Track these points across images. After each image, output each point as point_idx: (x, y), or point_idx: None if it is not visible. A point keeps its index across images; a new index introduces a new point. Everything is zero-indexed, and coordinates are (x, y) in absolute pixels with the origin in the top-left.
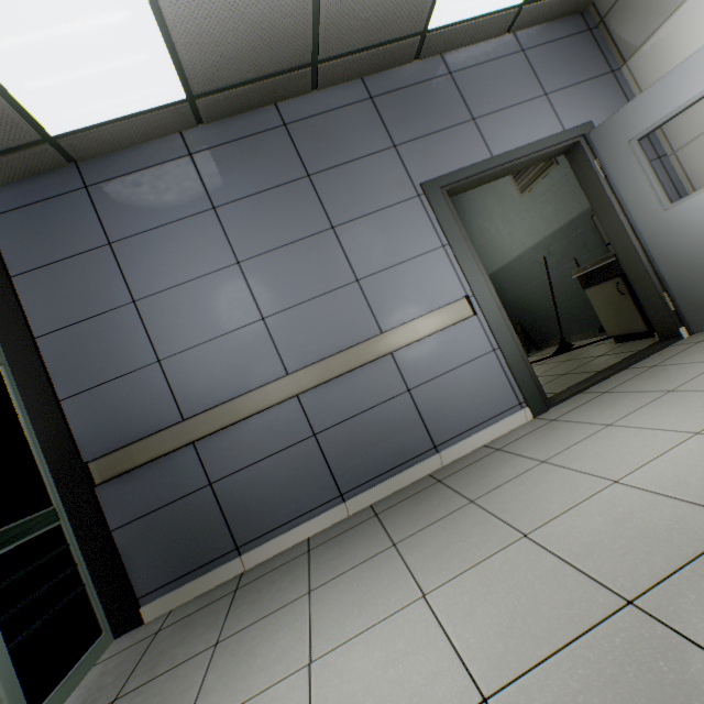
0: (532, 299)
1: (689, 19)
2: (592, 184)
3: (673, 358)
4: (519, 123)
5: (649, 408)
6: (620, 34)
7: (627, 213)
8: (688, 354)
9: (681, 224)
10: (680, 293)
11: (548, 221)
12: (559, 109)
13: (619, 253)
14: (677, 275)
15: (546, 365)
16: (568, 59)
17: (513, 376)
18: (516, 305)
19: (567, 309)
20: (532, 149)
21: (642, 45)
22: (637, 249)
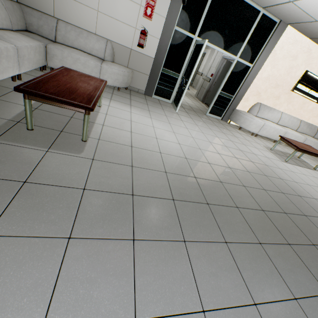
0: None
1: None
2: None
3: None
4: None
5: None
6: None
7: None
8: None
9: None
10: None
11: None
12: None
13: None
14: None
15: None
16: None
17: None
18: None
19: None
20: None
21: None
22: None
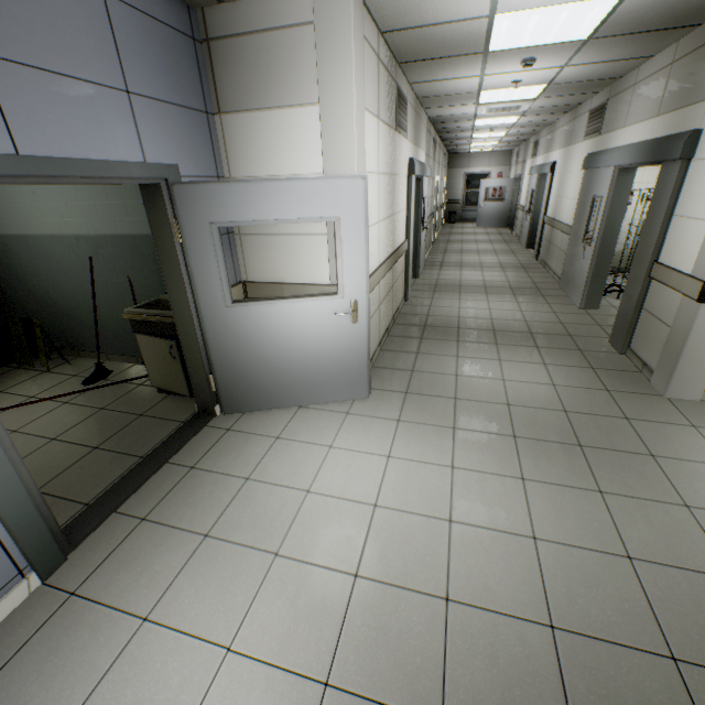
0: (67, 297)
1: (277, 128)
2: (167, 241)
3: (210, 455)
4: (81, 115)
5: (189, 576)
6: (223, 78)
7: (196, 292)
8: (221, 453)
9: (236, 324)
10: (223, 380)
11: (104, 218)
12: (144, 125)
13: (181, 325)
14: (224, 365)
15: (74, 410)
16: (165, 60)
17: (13, 538)
18: (40, 293)
19: (111, 325)
20: (97, 170)
21: (239, 112)
22: (198, 329)
